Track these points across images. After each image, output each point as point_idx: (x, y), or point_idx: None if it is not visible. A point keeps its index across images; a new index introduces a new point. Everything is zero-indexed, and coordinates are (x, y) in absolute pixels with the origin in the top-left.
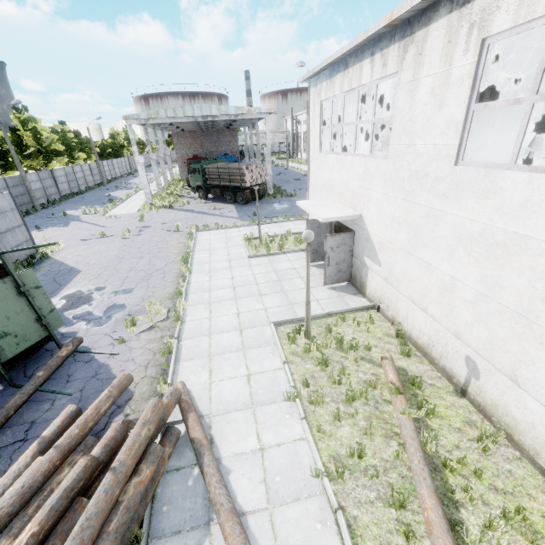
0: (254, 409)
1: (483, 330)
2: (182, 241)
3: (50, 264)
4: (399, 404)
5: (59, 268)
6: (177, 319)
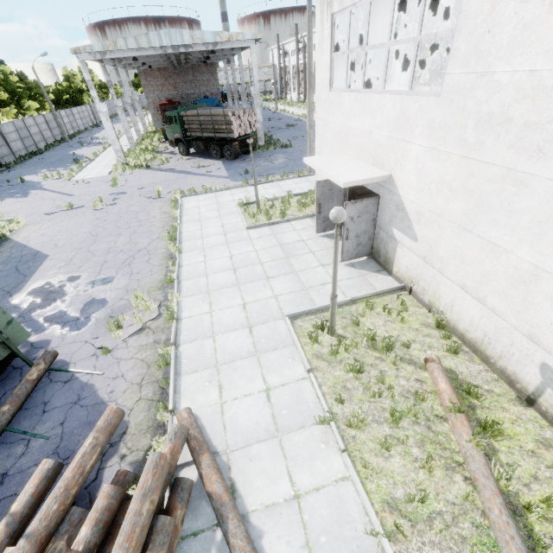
0: (280, 438)
1: None
2: (166, 210)
3: (10, 248)
4: (460, 426)
5: (21, 253)
6: (171, 318)
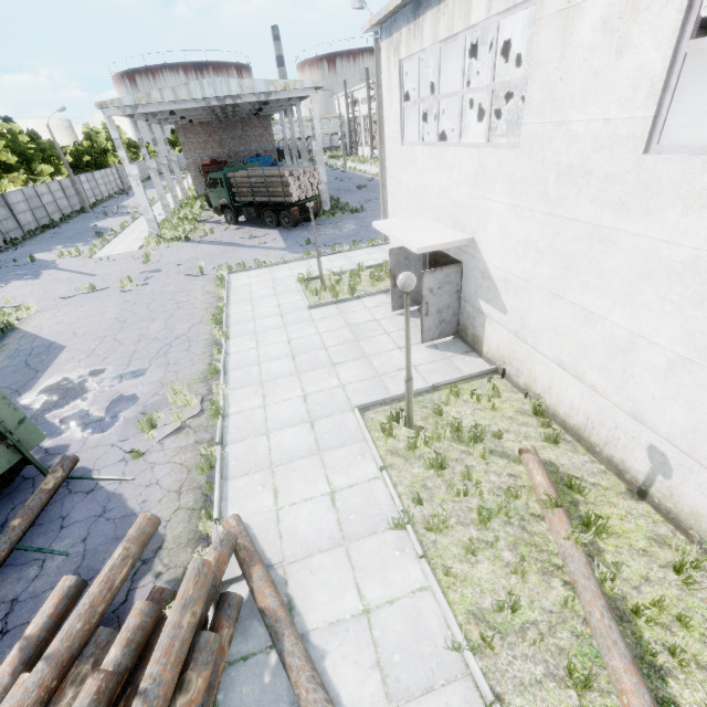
0: (346, 546)
1: (682, 411)
2: (210, 290)
3: (18, 339)
4: (558, 522)
5: (31, 345)
6: (216, 413)
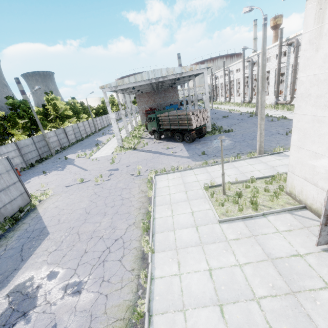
0: None
1: None
2: (143, 189)
3: (31, 219)
4: None
5: (34, 227)
6: None
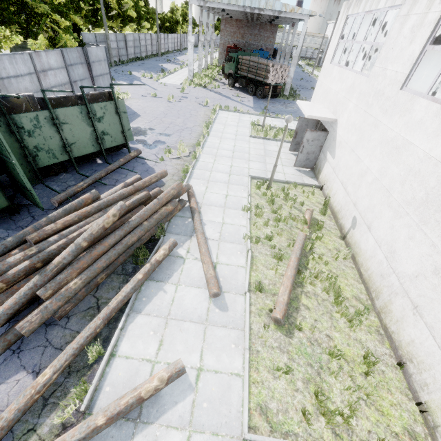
0: (224, 208)
1: (368, 200)
2: (207, 114)
3: None
4: (303, 228)
5: (127, 110)
6: (194, 157)
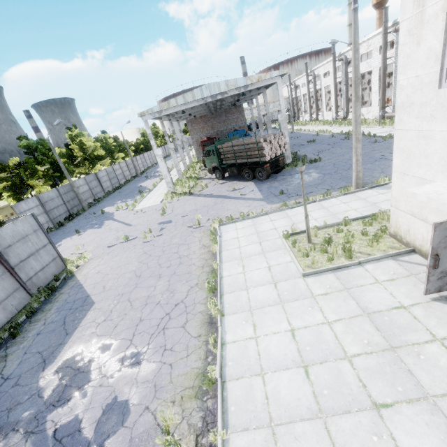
0: None
1: None
2: (205, 243)
3: (70, 288)
4: None
5: (75, 297)
6: None
